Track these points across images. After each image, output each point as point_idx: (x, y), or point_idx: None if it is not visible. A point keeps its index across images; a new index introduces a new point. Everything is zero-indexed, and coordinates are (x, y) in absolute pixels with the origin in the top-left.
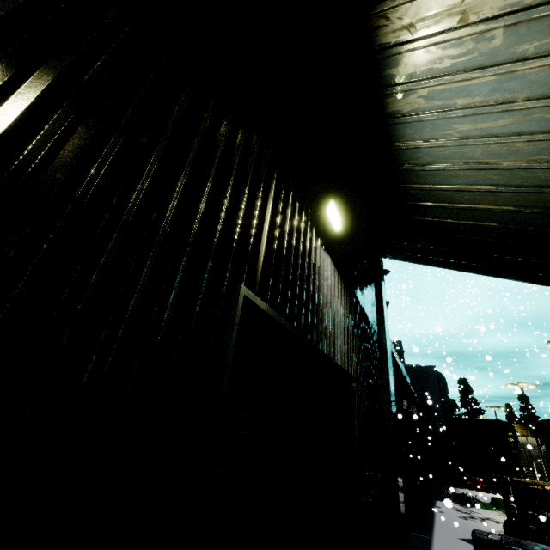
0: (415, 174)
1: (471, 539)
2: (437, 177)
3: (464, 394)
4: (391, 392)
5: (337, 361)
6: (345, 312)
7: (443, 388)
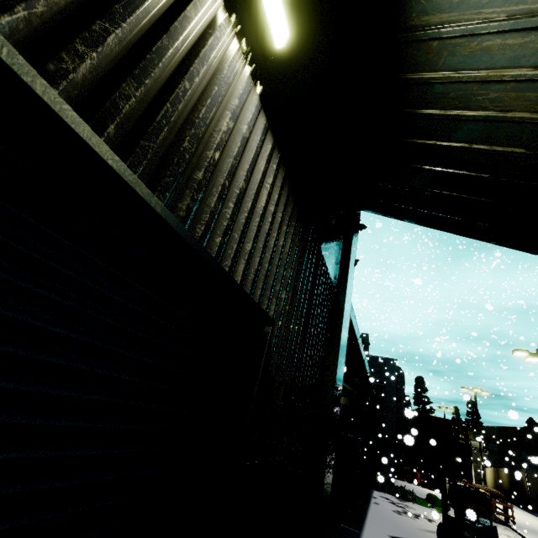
0: (425, 49)
1: (402, 537)
2: (458, 53)
3: (419, 392)
4: (339, 365)
5: (228, 268)
6: (275, 212)
7: (401, 382)
